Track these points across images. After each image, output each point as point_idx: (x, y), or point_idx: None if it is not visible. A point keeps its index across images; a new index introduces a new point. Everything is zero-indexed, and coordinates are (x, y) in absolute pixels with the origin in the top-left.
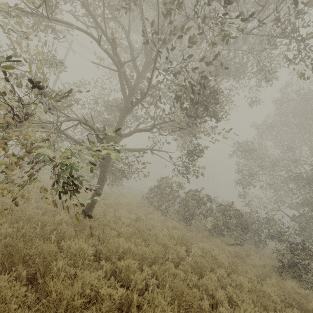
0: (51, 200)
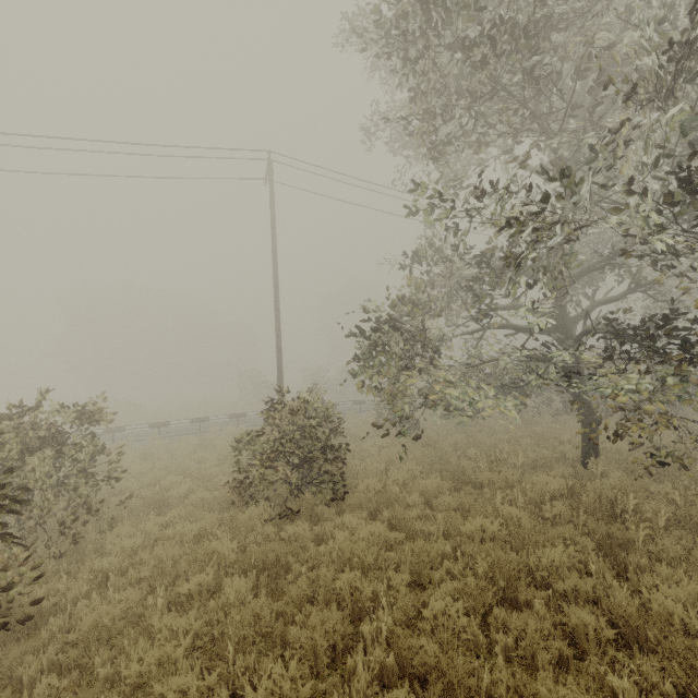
0: (518, 464)
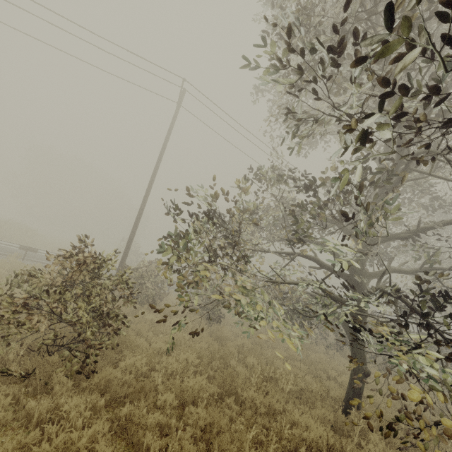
0: (286, 389)
